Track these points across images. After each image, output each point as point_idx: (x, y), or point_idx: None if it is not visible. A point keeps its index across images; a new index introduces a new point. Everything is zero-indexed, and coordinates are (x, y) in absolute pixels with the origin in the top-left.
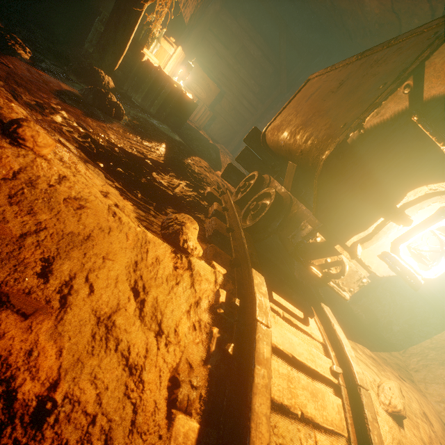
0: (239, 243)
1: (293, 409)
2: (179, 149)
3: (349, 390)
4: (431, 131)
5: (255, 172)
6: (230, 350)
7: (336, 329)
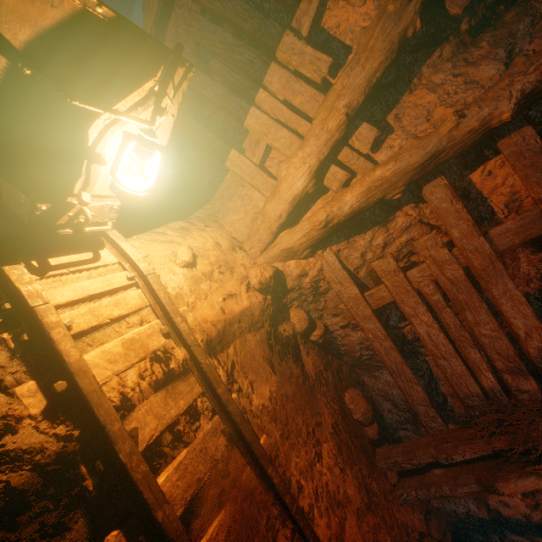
0: None
1: (103, 323)
2: None
3: (144, 280)
4: (52, 87)
5: None
6: (26, 338)
7: (123, 248)
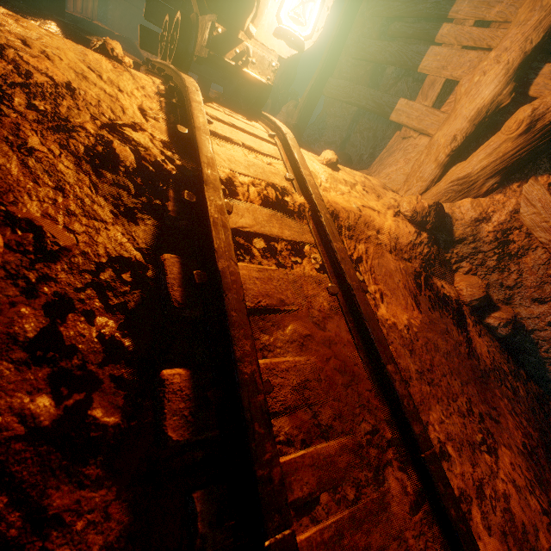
0: (172, 75)
1: (235, 140)
2: (75, 29)
3: (282, 143)
4: None
5: (166, 16)
6: (174, 101)
7: (272, 118)
